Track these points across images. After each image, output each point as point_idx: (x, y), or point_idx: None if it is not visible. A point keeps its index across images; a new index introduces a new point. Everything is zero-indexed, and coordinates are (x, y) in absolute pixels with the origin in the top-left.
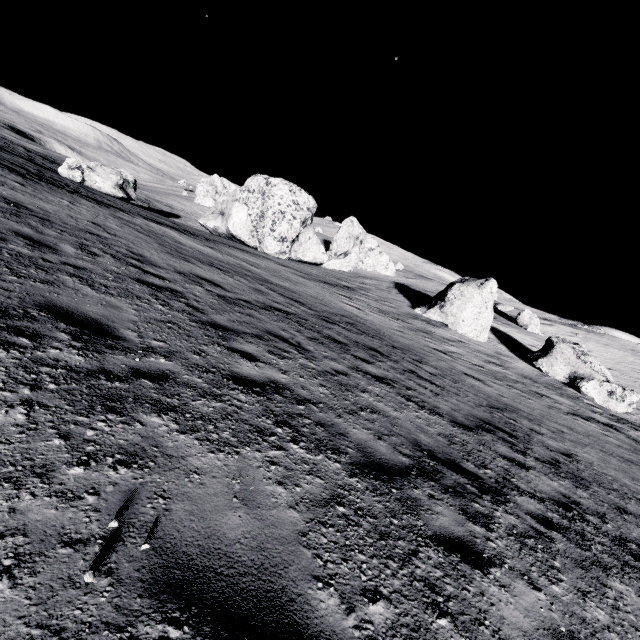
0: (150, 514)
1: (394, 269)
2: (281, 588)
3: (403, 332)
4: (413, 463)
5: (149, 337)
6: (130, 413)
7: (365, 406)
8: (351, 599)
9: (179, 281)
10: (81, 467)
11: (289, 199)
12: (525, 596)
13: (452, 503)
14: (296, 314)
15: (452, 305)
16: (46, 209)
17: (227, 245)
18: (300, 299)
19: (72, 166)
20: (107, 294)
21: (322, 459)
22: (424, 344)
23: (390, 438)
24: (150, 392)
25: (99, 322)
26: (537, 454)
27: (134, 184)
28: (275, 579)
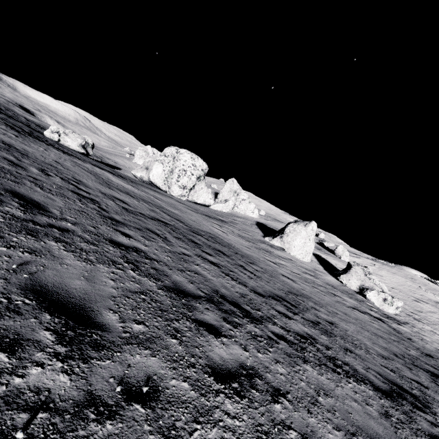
0: (34, 270)
1: (258, 213)
2: (89, 306)
3: (250, 248)
4: (206, 296)
5: (66, 215)
6: (40, 238)
7: (192, 270)
8: (126, 320)
9: (100, 196)
10: (6, 248)
11: (190, 162)
12: (235, 350)
13: (219, 314)
14: (173, 225)
15: (288, 236)
16: (27, 150)
17: (145, 187)
18: (182, 220)
19: (53, 131)
20: (49, 193)
21: (145, 279)
22: (262, 256)
23: (199, 285)
24: (55, 234)
25: (39, 203)
26: (305, 316)
27: (92, 145)
28: (88, 303)
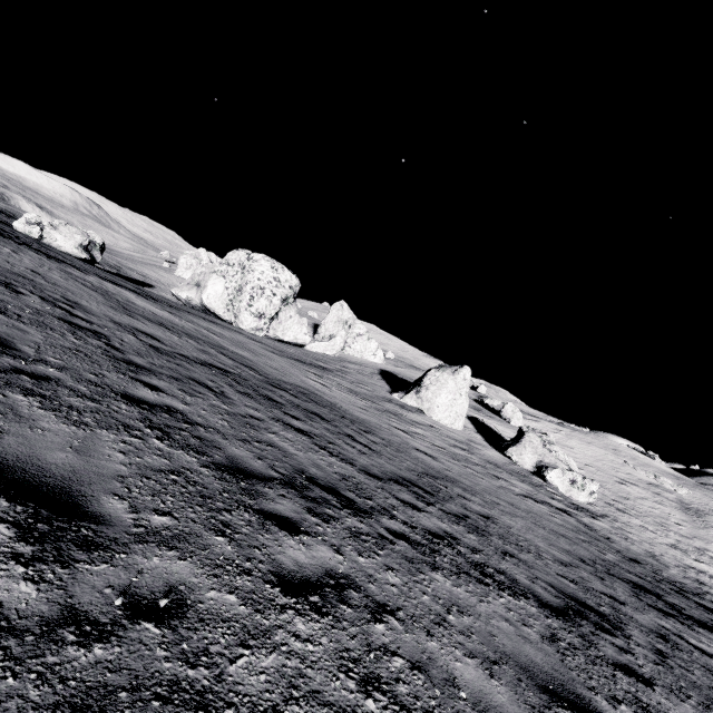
0: None
1: (383, 356)
2: (78, 490)
3: (366, 410)
4: (283, 478)
5: (47, 355)
6: None
7: (264, 441)
8: (140, 509)
9: (110, 328)
10: None
11: (270, 275)
12: (321, 552)
13: (302, 503)
14: (239, 375)
15: (427, 390)
16: None
17: (194, 314)
18: (254, 366)
19: (31, 221)
20: (18, 321)
21: (180, 453)
22: (385, 422)
23: (273, 462)
24: (25, 383)
25: None
26: (446, 508)
27: (102, 247)
28: (76, 485)
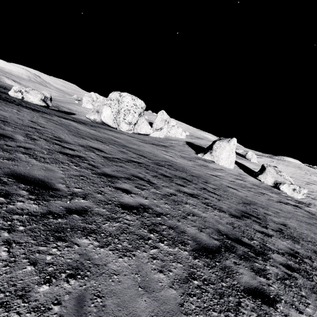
0: (94, 311)
1: (185, 135)
2: None
3: (195, 167)
4: (221, 243)
5: (72, 186)
6: (70, 239)
7: (189, 212)
8: None
9: (82, 150)
10: (46, 284)
11: (132, 103)
12: None
13: (246, 265)
14: (143, 163)
15: (216, 151)
16: (5, 115)
17: (102, 128)
18: (143, 154)
19: (16, 90)
20: (45, 162)
21: (177, 250)
22: (206, 172)
23: (206, 230)
24: (79, 222)
25: (43, 181)
26: (272, 227)
27: (50, 98)
28: None
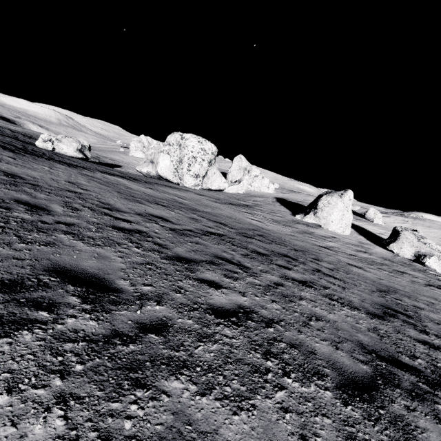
0: None
1: (273, 188)
2: None
3: (295, 236)
4: (373, 370)
5: (138, 283)
6: (153, 383)
7: (309, 314)
8: None
9: (141, 222)
10: None
11: (198, 147)
12: None
13: (425, 411)
14: (225, 235)
15: (322, 211)
16: (34, 176)
17: (160, 184)
18: (222, 221)
19: (45, 139)
20: (96, 246)
21: (315, 390)
22: (312, 243)
23: (343, 345)
24: (160, 348)
25: (97, 276)
26: (433, 330)
27: (89, 147)
28: None
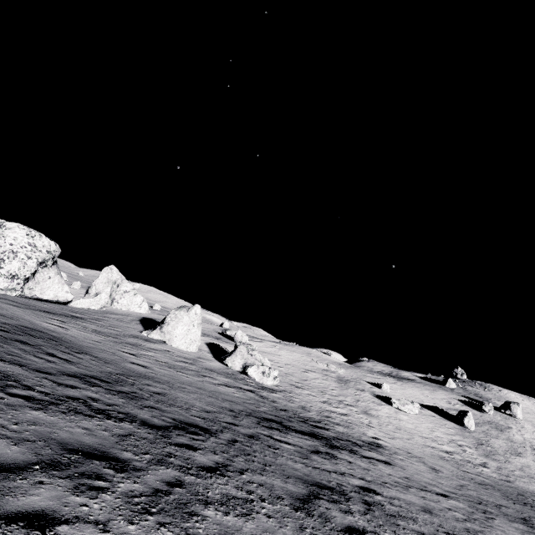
0: None
1: (148, 307)
2: None
3: (100, 342)
4: None
5: None
6: None
7: None
8: None
9: None
10: None
11: (24, 241)
12: None
13: None
14: None
15: (168, 325)
16: None
17: None
18: None
19: None
20: None
21: None
22: (115, 349)
23: None
24: None
25: None
26: (115, 388)
27: None
28: None
